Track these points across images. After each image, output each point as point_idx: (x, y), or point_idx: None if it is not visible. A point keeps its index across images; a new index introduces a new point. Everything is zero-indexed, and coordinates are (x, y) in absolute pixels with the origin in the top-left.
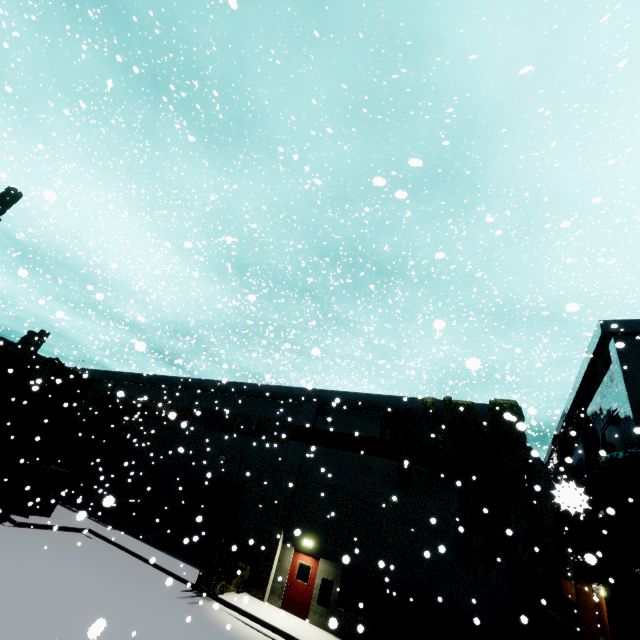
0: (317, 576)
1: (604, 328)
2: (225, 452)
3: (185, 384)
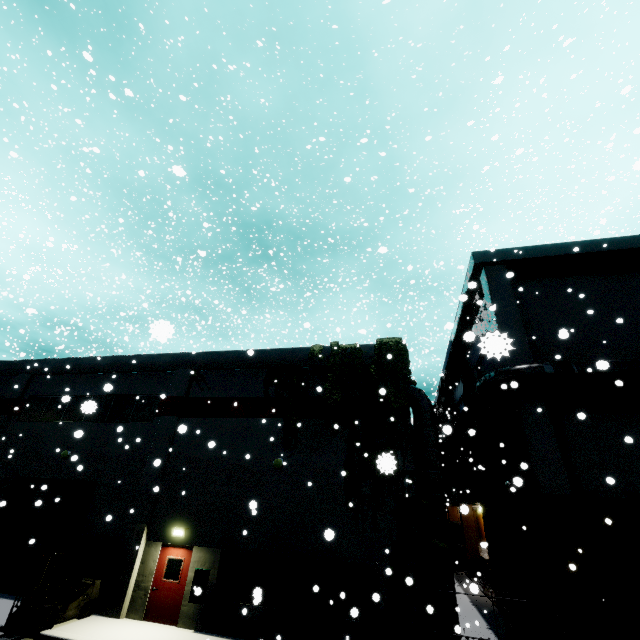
0: (190, 569)
1: (476, 259)
2: (71, 445)
3: (14, 369)
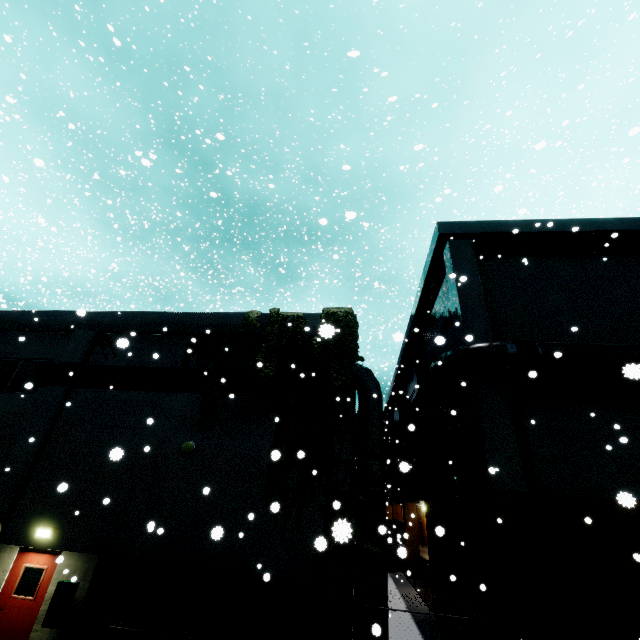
0: (52, 581)
1: (441, 229)
2: None
3: None
